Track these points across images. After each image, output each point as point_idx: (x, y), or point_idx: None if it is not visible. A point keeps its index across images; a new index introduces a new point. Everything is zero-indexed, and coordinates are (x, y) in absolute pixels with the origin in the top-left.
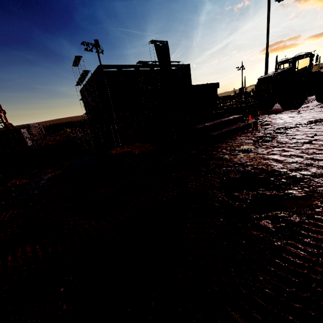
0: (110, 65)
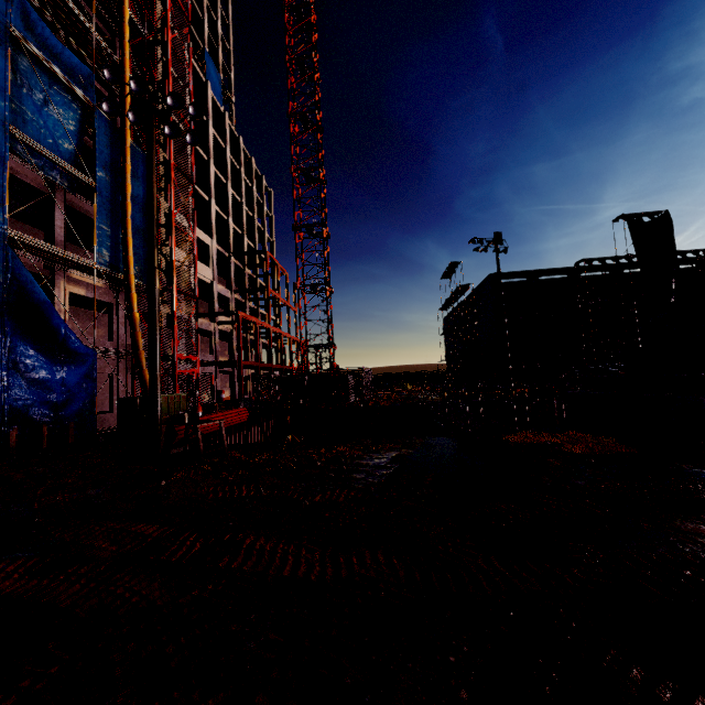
0: (514, 272)
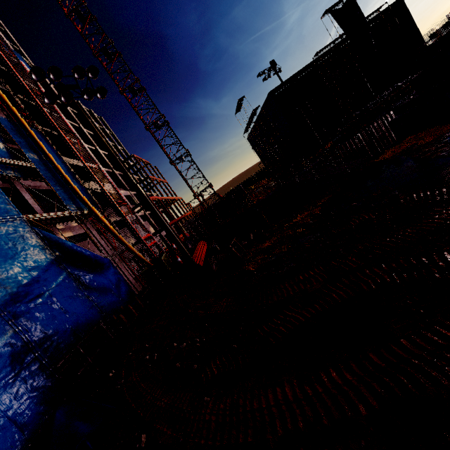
0: (281, 84)
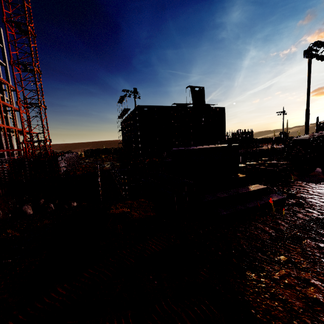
0: (148, 106)
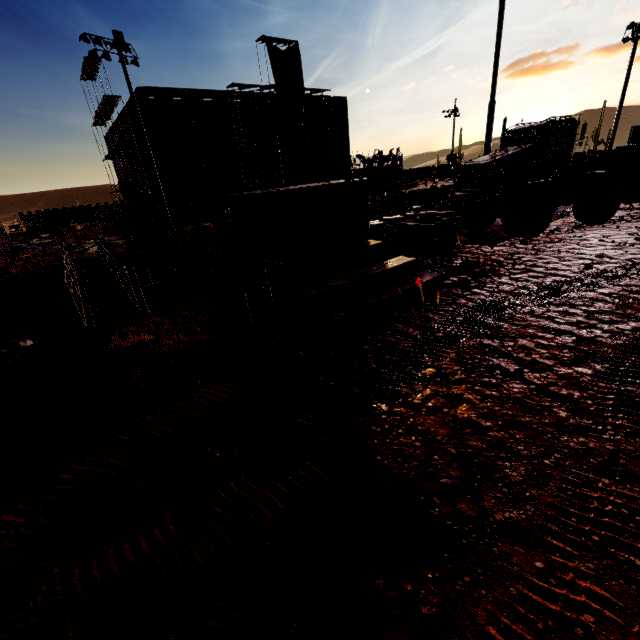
0: (166, 89)
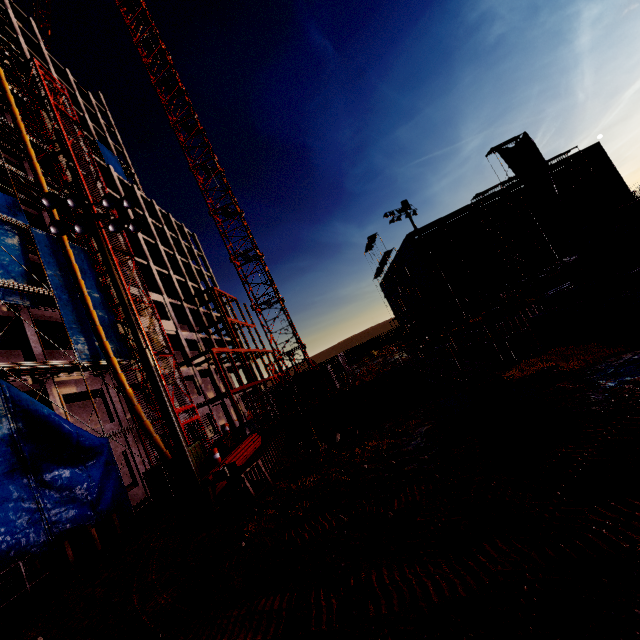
0: (425, 226)
